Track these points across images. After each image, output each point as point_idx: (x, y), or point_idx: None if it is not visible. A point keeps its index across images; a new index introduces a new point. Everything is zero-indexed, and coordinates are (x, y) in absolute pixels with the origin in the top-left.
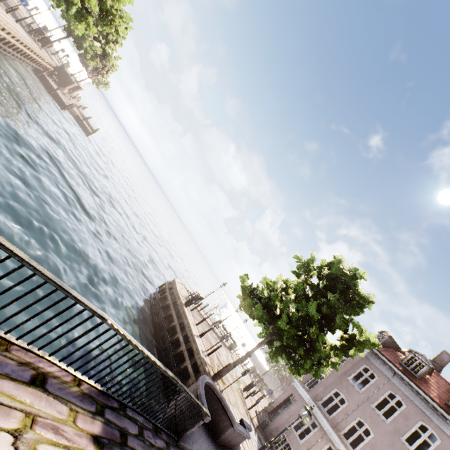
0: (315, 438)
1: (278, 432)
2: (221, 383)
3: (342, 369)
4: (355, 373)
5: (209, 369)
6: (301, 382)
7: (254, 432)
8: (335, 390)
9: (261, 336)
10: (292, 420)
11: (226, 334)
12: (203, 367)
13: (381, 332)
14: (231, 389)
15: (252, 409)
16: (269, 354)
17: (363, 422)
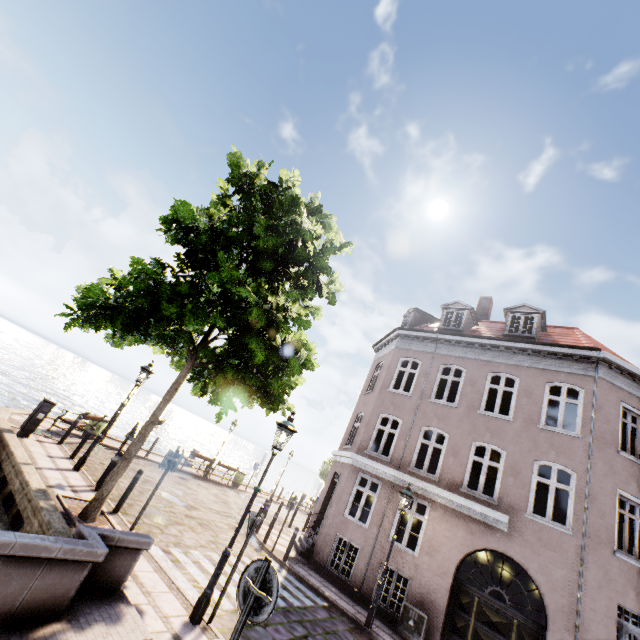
0: (382, 503)
1: (330, 540)
2: (153, 524)
3: (379, 385)
4: (394, 377)
5: (73, 506)
6: (342, 447)
7: (276, 568)
8: (381, 417)
9: (193, 386)
10: (343, 504)
11: (209, 465)
12: (32, 505)
13: (406, 314)
14: (204, 528)
15: (281, 541)
16: (210, 401)
17: (430, 429)
